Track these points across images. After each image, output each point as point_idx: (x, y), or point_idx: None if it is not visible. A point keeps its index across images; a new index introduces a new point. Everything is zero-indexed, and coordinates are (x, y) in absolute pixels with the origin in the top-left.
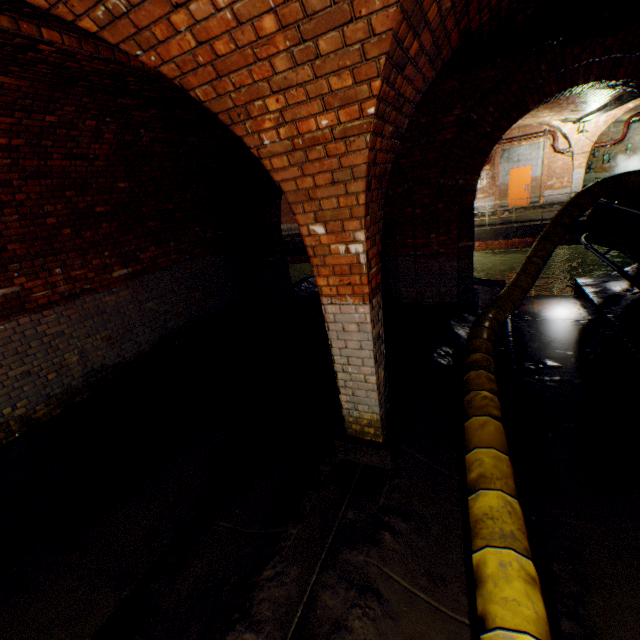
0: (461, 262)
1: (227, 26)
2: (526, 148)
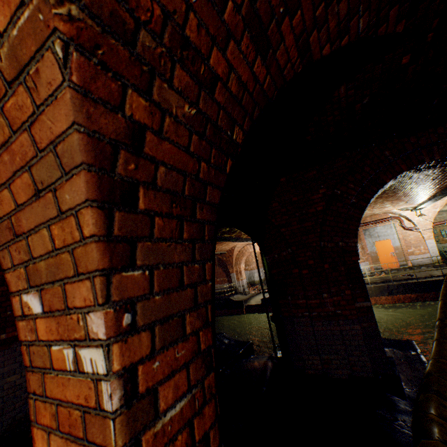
0: (364, 324)
1: None
2: (381, 227)
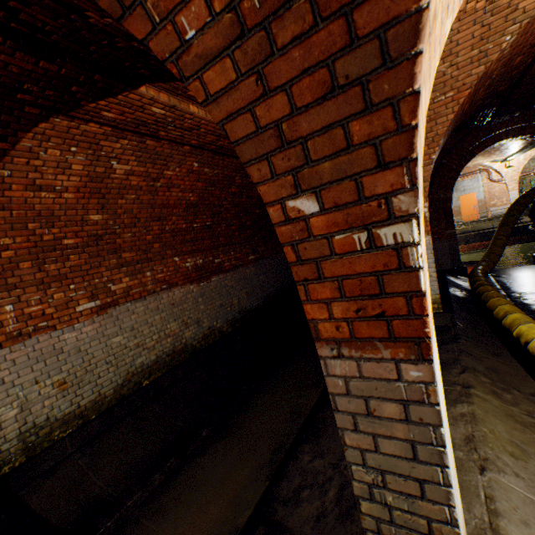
0: (449, 243)
1: None
2: (468, 181)
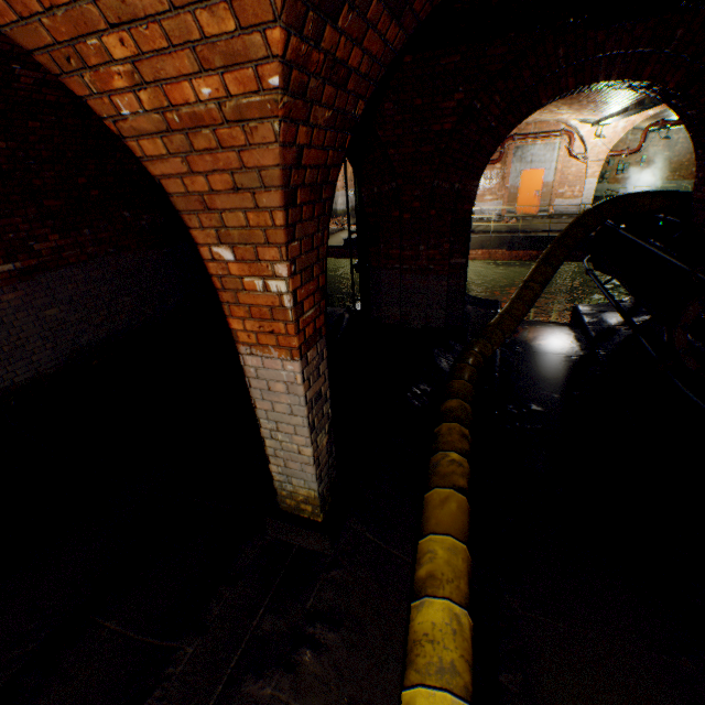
0: (452, 282)
1: None
2: (541, 148)
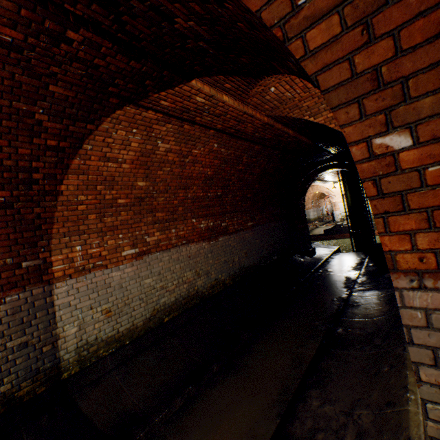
0: None
1: None
2: None
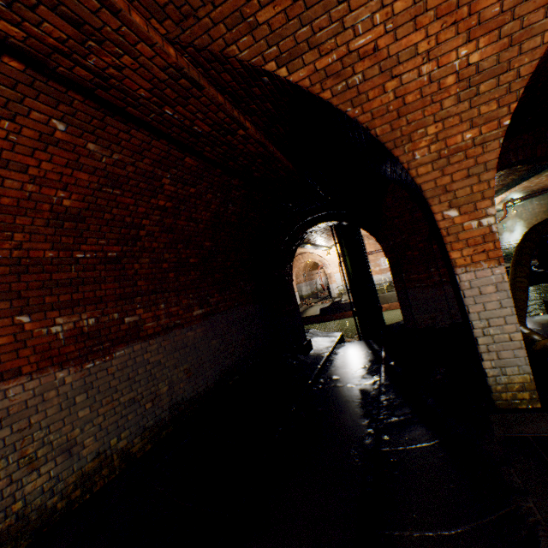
0: None
1: (420, 85)
2: None
